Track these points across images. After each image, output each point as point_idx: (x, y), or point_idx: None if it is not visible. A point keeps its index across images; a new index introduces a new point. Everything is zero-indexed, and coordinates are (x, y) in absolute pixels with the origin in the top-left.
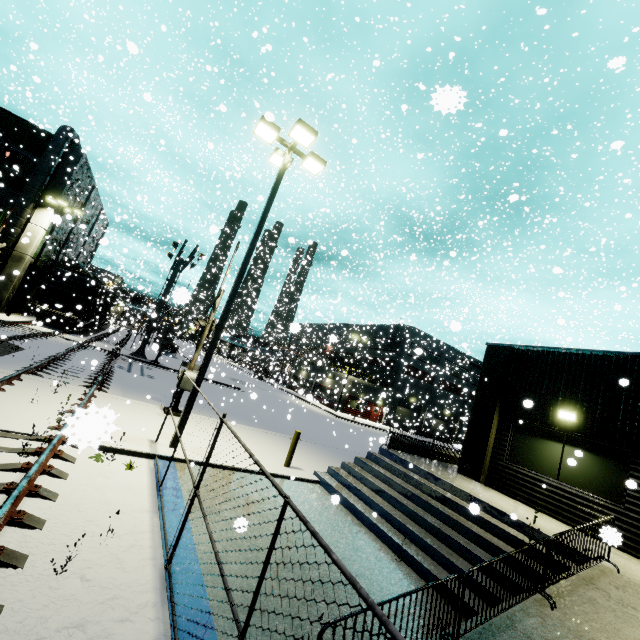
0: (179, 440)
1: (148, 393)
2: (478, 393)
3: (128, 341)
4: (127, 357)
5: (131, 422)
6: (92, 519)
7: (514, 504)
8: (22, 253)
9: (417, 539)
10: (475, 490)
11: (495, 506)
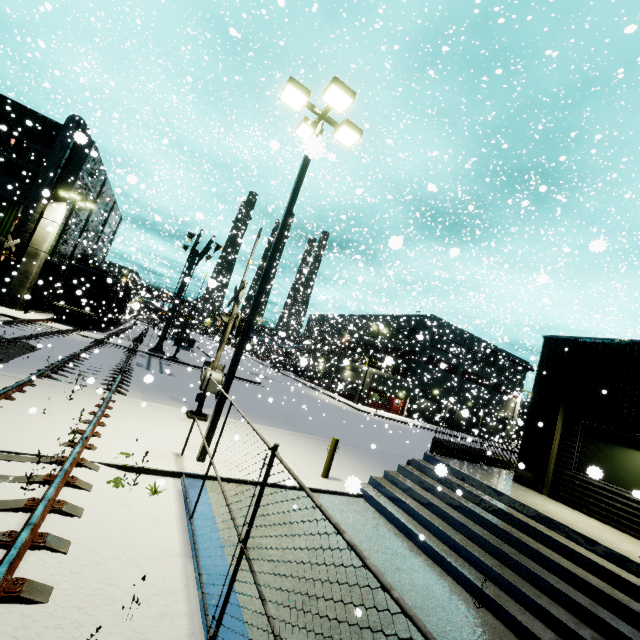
0: (211, 463)
1: (169, 393)
2: (536, 392)
3: (145, 336)
4: (145, 353)
5: (153, 431)
6: (112, 575)
7: (593, 524)
8: (37, 249)
9: (493, 574)
10: (546, 507)
11: (580, 532)
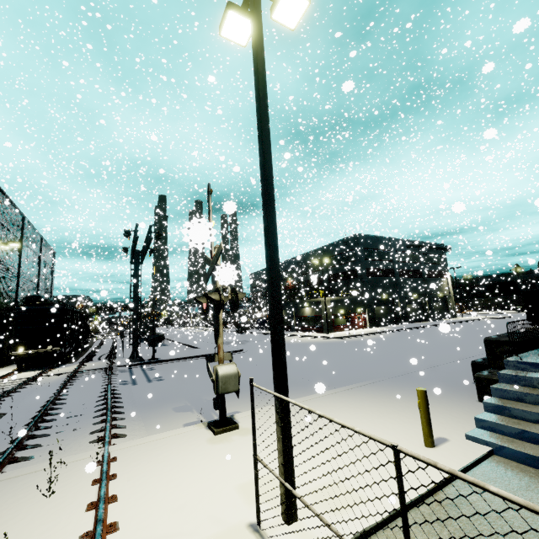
0: None
1: (170, 404)
2: None
3: (117, 348)
4: (124, 366)
5: (190, 492)
6: None
7: None
8: None
9: None
10: None
11: None
